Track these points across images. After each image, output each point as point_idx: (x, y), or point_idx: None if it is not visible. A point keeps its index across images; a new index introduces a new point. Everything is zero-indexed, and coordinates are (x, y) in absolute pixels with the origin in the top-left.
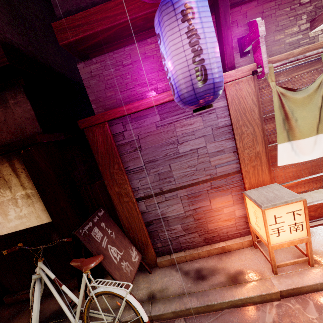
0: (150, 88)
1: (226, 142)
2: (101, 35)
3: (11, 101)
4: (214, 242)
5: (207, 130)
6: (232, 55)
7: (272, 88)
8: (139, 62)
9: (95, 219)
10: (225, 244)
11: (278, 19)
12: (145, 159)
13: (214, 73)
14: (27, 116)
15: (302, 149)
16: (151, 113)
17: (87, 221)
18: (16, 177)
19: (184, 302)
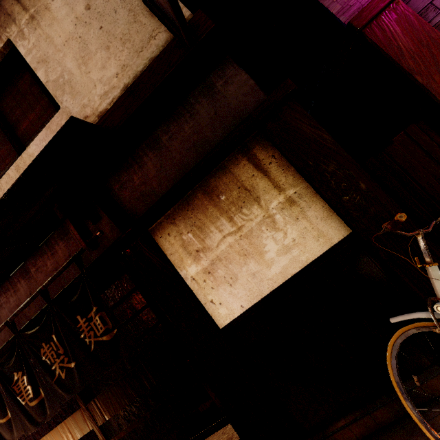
0: None
1: None
2: None
3: (219, 82)
4: None
5: None
6: None
7: None
8: None
9: None
10: None
11: None
12: None
13: None
14: (245, 91)
15: None
16: None
17: None
18: (263, 176)
19: None
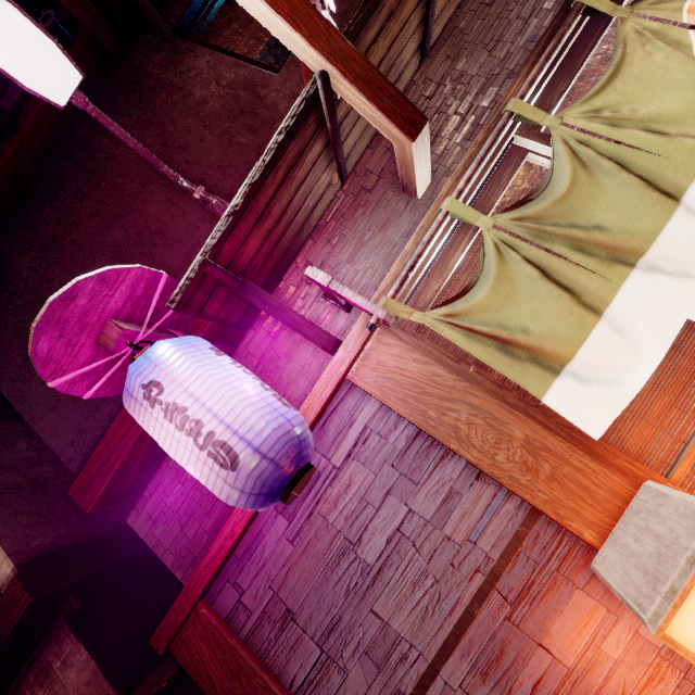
0: None
1: (441, 469)
2: (139, 450)
3: (57, 663)
4: None
5: (387, 476)
6: (321, 331)
7: (423, 321)
8: None
9: None
10: None
11: (356, 229)
12: (314, 634)
13: (247, 434)
14: (87, 679)
15: (606, 364)
16: (265, 522)
17: None
18: None
19: None
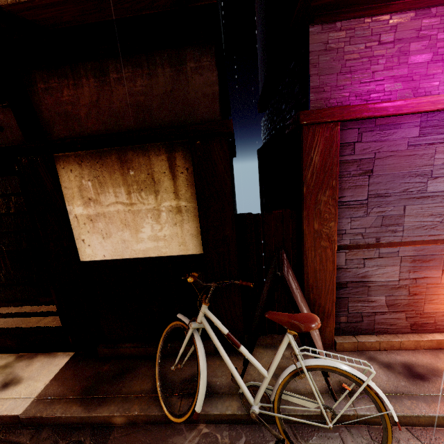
0: (407, 85)
1: None
2: None
3: (191, 63)
4: (424, 331)
5: None
6: None
7: None
8: (405, 42)
9: (285, 262)
10: (443, 337)
11: None
12: (371, 191)
13: None
14: (206, 92)
15: None
16: (408, 122)
17: (282, 261)
18: (172, 179)
19: (407, 405)
